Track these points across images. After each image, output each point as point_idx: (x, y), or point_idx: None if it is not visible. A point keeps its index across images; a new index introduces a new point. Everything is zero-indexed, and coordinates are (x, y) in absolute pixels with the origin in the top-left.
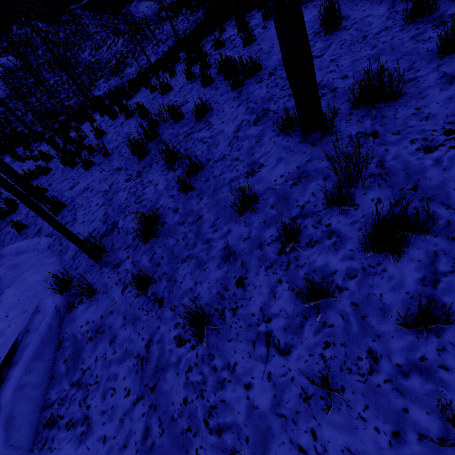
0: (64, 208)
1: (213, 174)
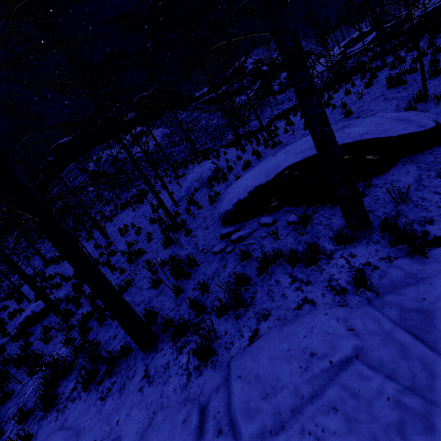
0: (350, 115)
1: None
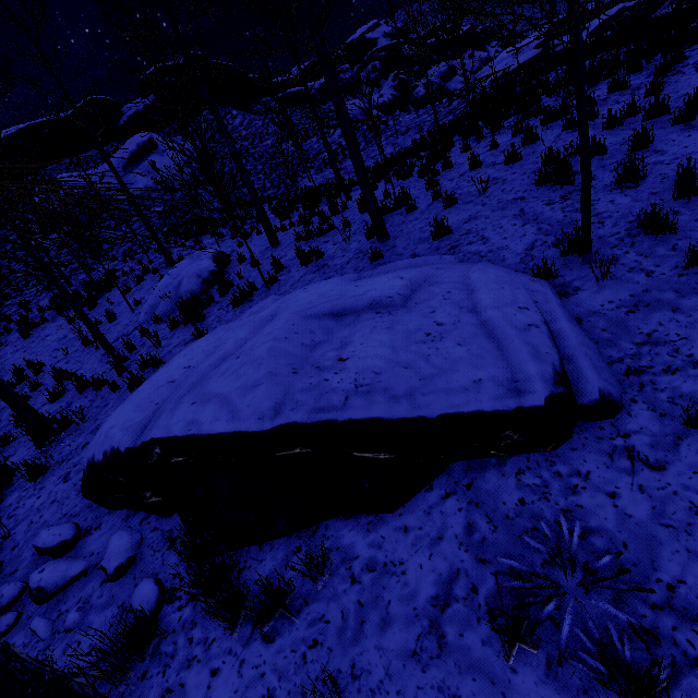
0: (447, 235)
1: None
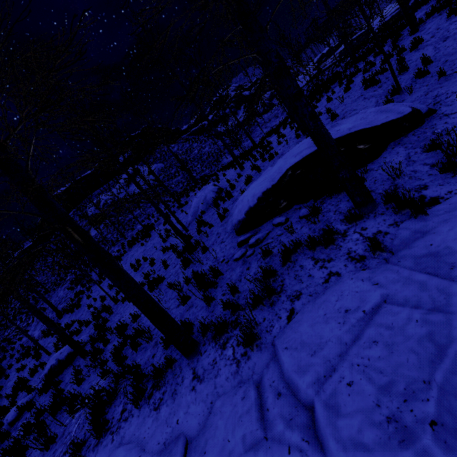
0: (336, 118)
1: (437, 56)
